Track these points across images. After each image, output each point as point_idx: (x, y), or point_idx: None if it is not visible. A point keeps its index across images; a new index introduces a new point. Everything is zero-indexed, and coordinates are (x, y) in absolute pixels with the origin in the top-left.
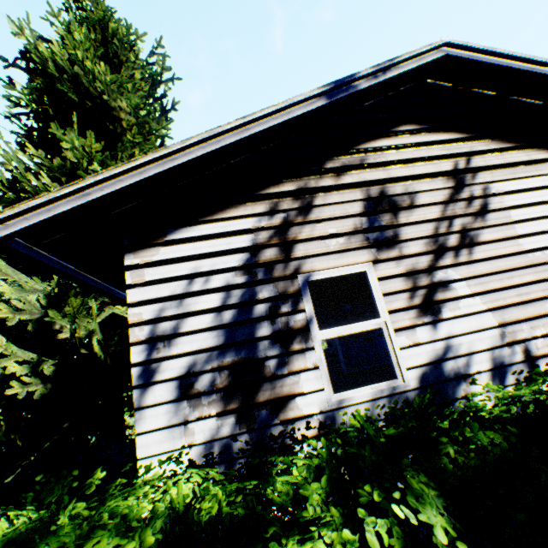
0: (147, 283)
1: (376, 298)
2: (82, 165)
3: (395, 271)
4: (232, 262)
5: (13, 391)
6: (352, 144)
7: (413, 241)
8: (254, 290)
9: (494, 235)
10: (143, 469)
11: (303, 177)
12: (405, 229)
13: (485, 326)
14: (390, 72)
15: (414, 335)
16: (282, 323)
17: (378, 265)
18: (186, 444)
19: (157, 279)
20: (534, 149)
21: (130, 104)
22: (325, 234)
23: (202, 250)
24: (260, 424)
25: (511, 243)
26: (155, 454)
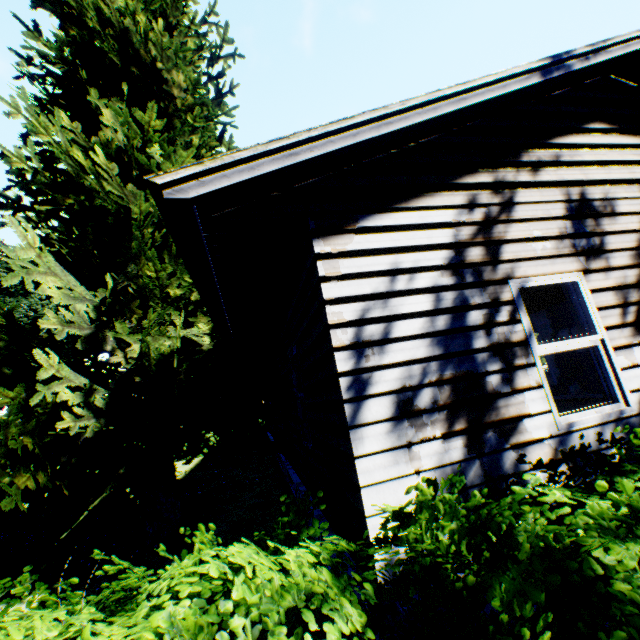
0: (343, 277)
1: (590, 312)
2: (132, 147)
3: (604, 283)
4: (435, 259)
5: (65, 425)
6: (545, 137)
7: (618, 253)
8: (464, 294)
9: None
10: (368, 499)
11: (499, 169)
12: (609, 239)
13: None
14: (599, 56)
15: (632, 355)
16: (498, 334)
17: (588, 276)
18: (412, 470)
19: (354, 273)
20: None
21: (185, 78)
22: (530, 236)
23: (400, 242)
24: (489, 448)
25: None
26: (379, 481)
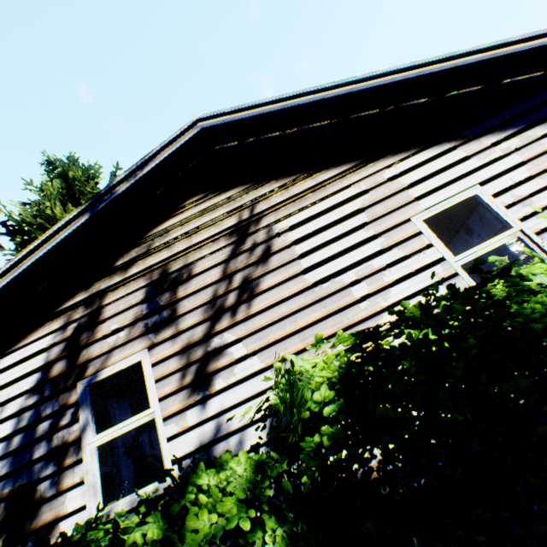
0: None
1: (148, 387)
2: None
3: (170, 350)
4: (26, 385)
5: None
6: (142, 234)
7: (191, 313)
8: (40, 409)
9: (277, 278)
10: None
11: (96, 282)
12: (184, 303)
13: (263, 389)
14: (148, 166)
15: (185, 419)
16: (58, 438)
17: (155, 350)
18: None
19: None
20: (323, 170)
21: None
22: (109, 332)
23: (4, 381)
24: None
25: (296, 281)
26: None
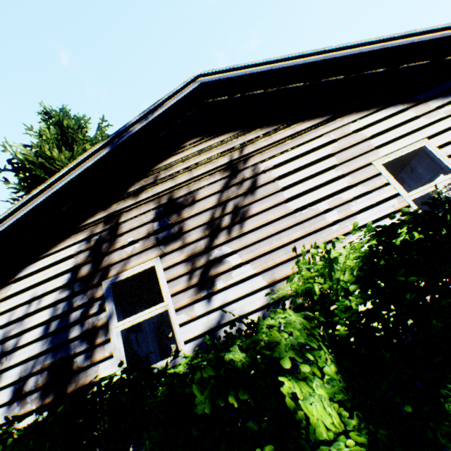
0: (1, 313)
1: (162, 285)
2: None
3: (178, 258)
4: (58, 283)
5: None
6: (149, 168)
7: (194, 230)
8: (71, 301)
9: (264, 205)
10: None
11: (112, 204)
12: (188, 222)
13: (255, 289)
14: (157, 111)
15: (193, 310)
16: (89, 323)
17: (165, 258)
18: None
19: (8, 309)
20: (299, 122)
21: None
22: (126, 243)
23: (39, 279)
24: None
25: (279, 208)
26: None
